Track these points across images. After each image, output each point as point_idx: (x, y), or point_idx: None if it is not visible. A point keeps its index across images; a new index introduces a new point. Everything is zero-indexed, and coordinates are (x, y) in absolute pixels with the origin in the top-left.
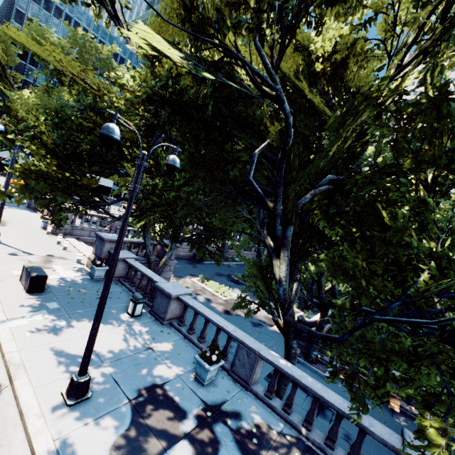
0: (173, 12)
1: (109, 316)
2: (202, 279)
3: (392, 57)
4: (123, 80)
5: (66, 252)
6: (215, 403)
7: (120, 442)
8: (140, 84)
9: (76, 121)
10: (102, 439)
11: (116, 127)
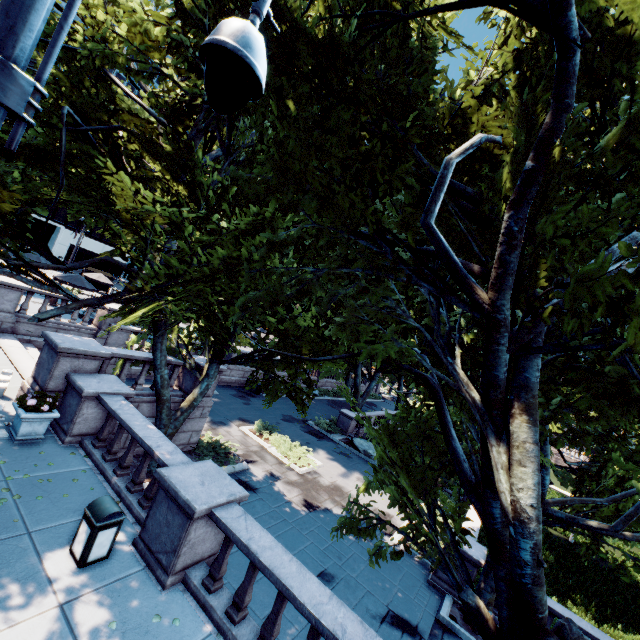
0: None
1: (6, 572)
2: (261, 430)
3: None
4: None
5: None
6: None
7: None
8: None
9: None
10: None
11: None
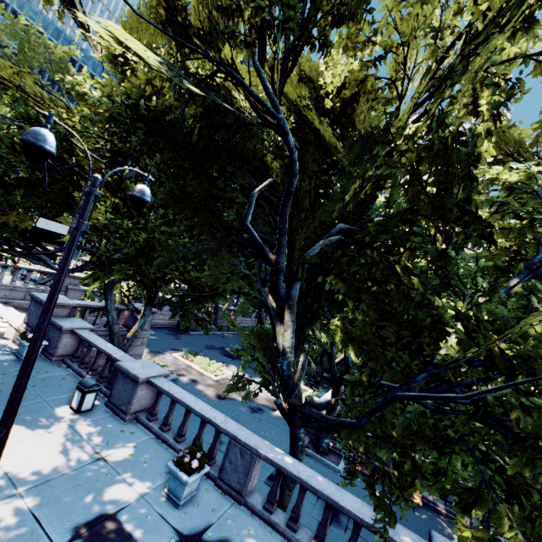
0: (152, 13)
1: (39, 415)
2: (188, 354)
3: (402, 101)
4: (83, 93)
5: None
6: (195, 531)
7: None
8: (104, 96)
9: (7, 137)
10: None
11: (50, 134)
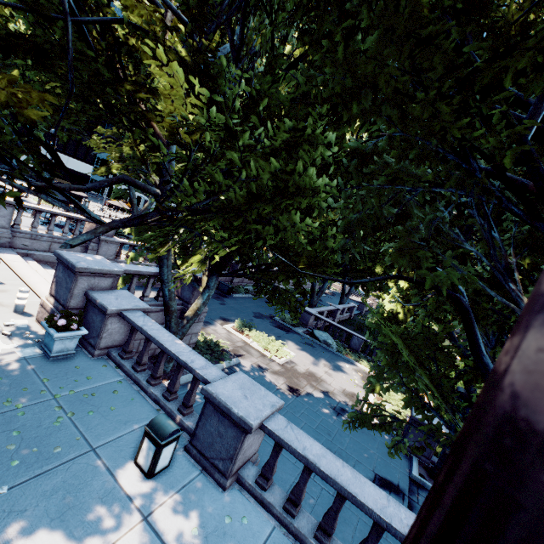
0: None
1: (87, 492)
2: (242, 327)
3: None
4: None
5: None
6: None
7: None
8: None
9: None
10: None
11: None
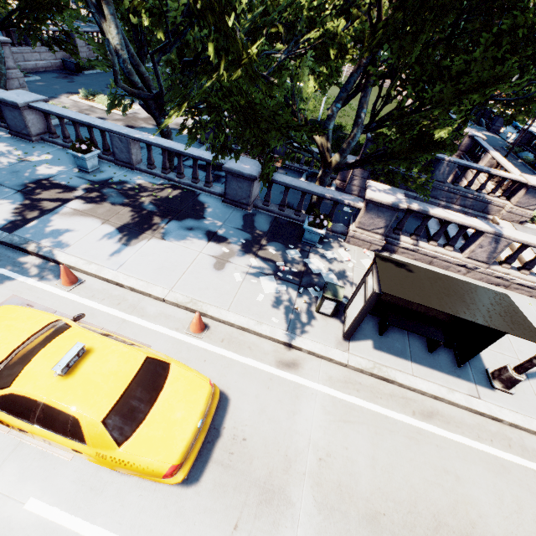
0: None
1: None
2: (86, 96)
3: None
4: None
5: None
6: (103, 180)
7: (21, 208)
8: None
9: None
10: (4, 209)
11: None
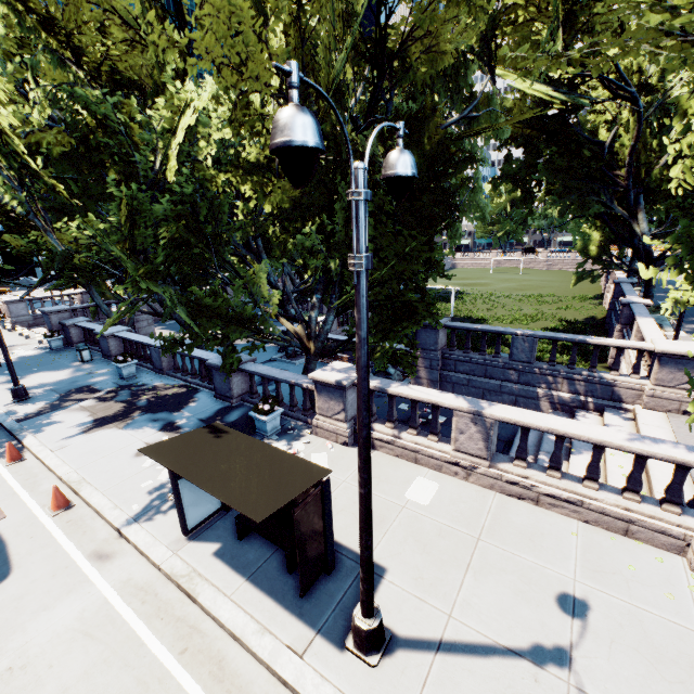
0: None
1: (61, 367)
2: None
3: None
4: None
5: (29, 340)
6: (130, 384)
7: (47, 406)
8: None
9: None
10: (36, 407)
11: None
